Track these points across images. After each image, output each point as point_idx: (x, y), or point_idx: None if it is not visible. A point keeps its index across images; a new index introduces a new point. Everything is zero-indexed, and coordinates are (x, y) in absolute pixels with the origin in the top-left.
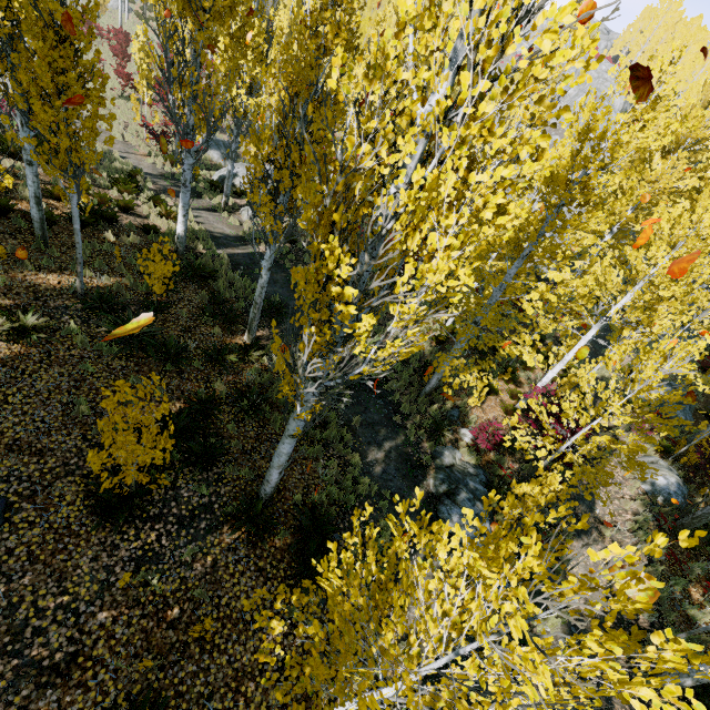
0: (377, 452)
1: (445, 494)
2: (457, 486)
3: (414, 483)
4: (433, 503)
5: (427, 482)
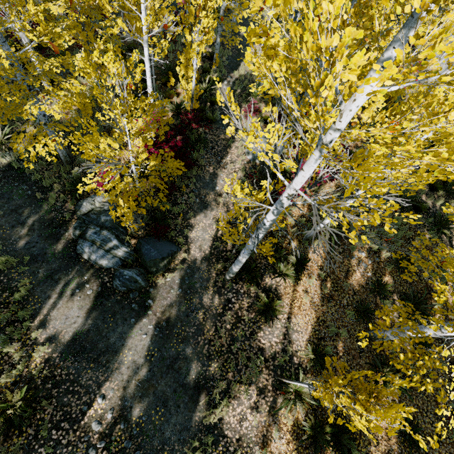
0: (21, 230)
1: (79, 236)
2: (87, 227)
3: (56, 239)
4: (73, 246)
5: (69, 232)
